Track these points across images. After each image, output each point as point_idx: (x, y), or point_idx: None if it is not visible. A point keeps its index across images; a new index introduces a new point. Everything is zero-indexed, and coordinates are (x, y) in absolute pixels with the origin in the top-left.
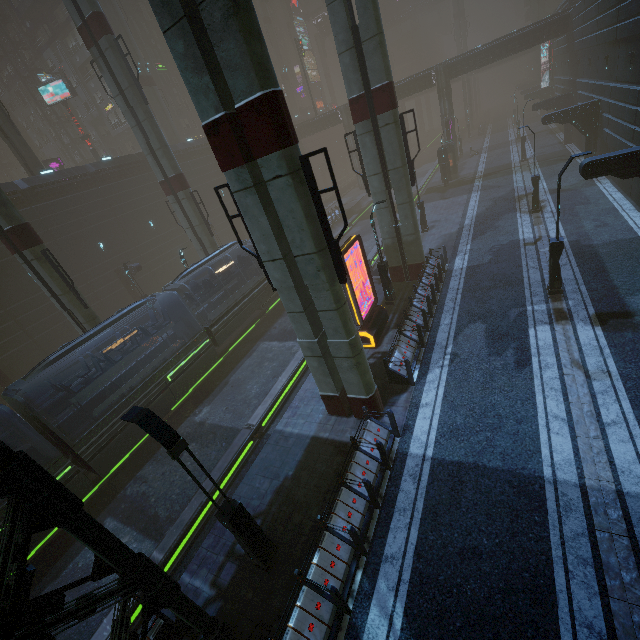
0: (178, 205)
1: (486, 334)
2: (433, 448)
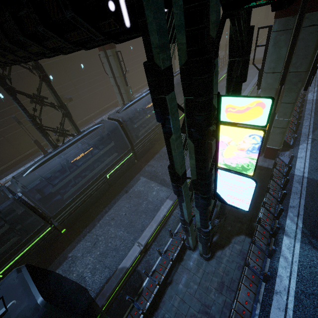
0: None
1: None
2: (307, 174)
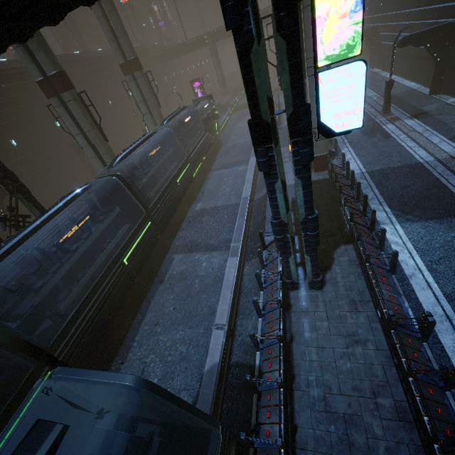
0: (134, 83)
1: (361, 132)
2: (364, 169)
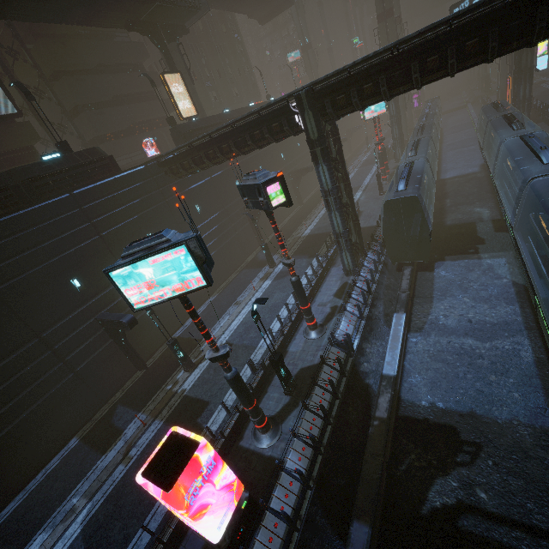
0: None
1: None
2: None
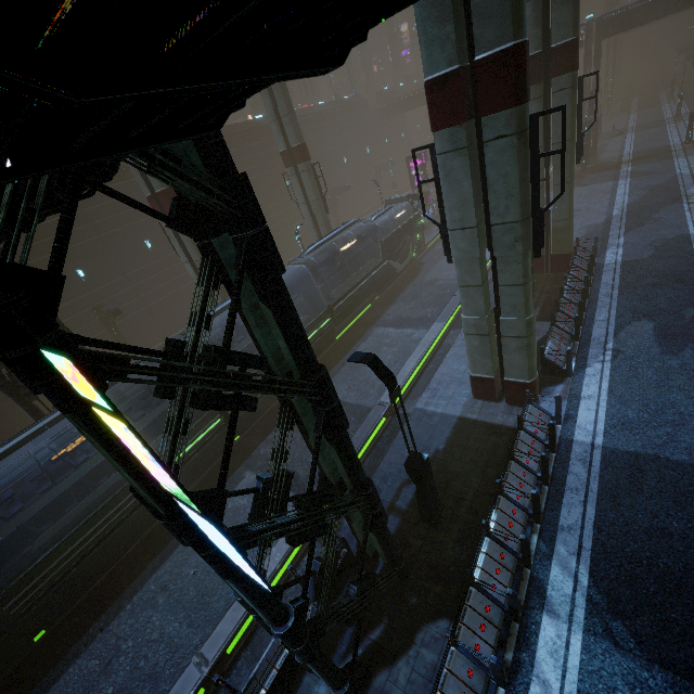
0: (296, 178)
1: (655, 333)
2: (602, 438)
